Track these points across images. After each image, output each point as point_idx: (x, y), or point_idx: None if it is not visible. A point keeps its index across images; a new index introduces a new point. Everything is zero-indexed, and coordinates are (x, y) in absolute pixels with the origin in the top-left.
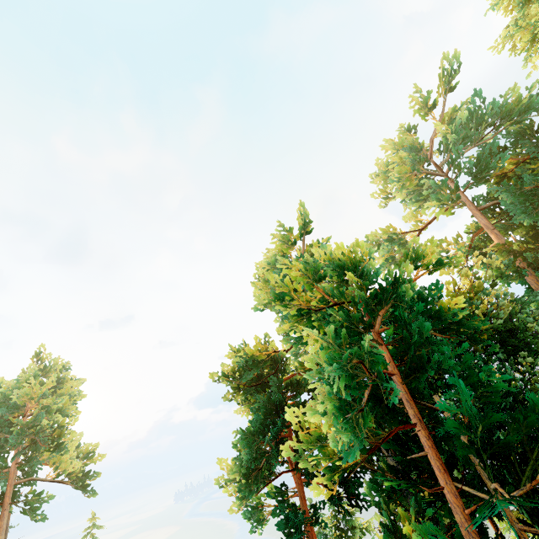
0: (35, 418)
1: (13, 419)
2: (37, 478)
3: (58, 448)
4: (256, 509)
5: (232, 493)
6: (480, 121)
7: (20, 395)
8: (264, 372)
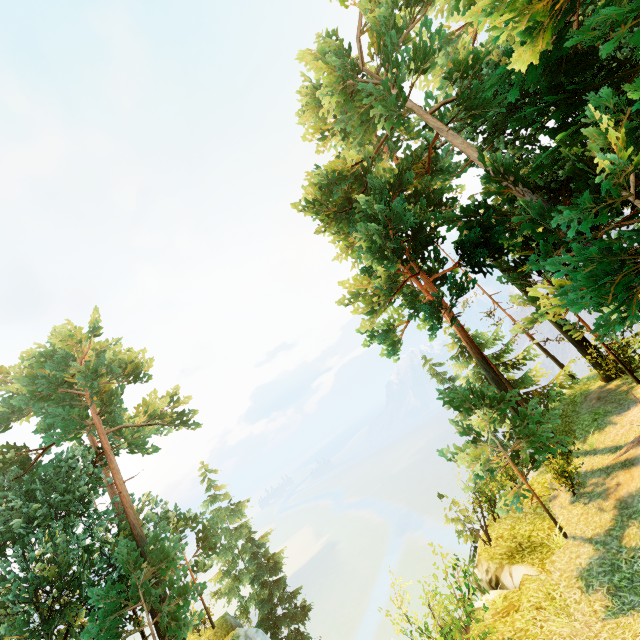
0: (96, 364)
1: (69, 379)
2: (128, 425)
3: (139, 377)
4: (388, 331)
5: (361, 312)
6: None
7: (65, 337)
8: (353, 195)
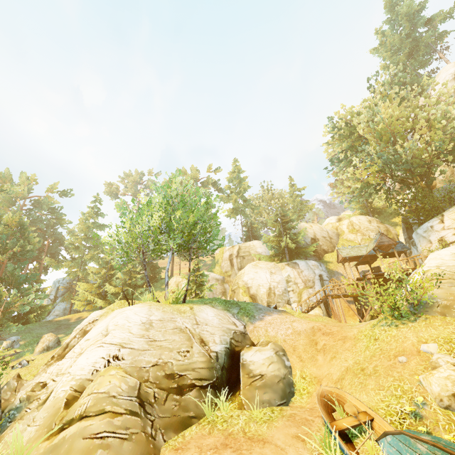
0: None
1: None
2: None
3: None
4: None
5: None
6: (53, 213)
7: None
8: None
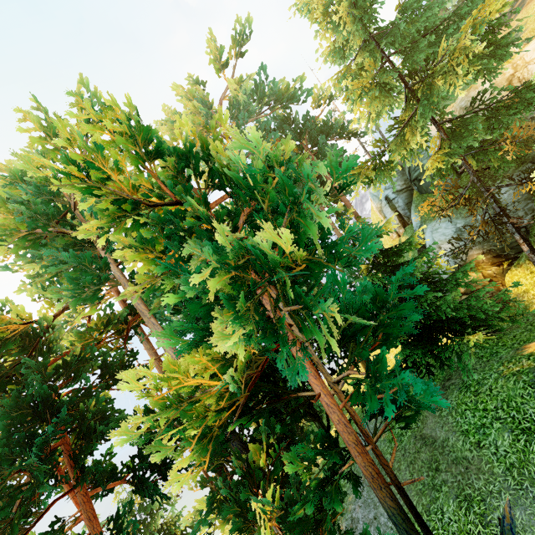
0: None
1: None
2: None
3: None
4: None
5: None
6: (262, 95)
7: None
8: (5, 361)
